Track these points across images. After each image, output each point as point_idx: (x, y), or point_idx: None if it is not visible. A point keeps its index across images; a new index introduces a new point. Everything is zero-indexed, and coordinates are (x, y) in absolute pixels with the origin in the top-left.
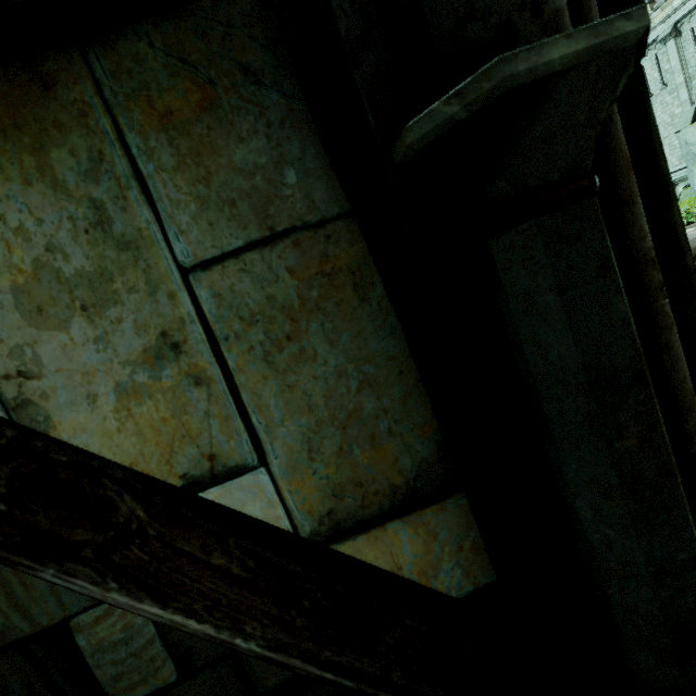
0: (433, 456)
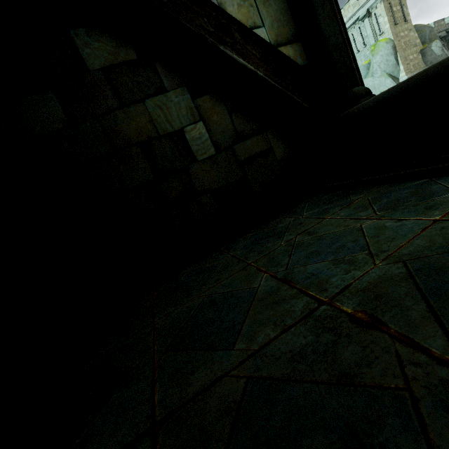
0: (294, 32)
